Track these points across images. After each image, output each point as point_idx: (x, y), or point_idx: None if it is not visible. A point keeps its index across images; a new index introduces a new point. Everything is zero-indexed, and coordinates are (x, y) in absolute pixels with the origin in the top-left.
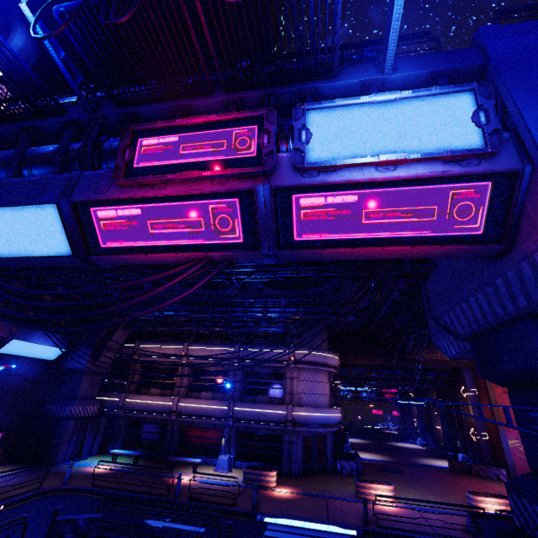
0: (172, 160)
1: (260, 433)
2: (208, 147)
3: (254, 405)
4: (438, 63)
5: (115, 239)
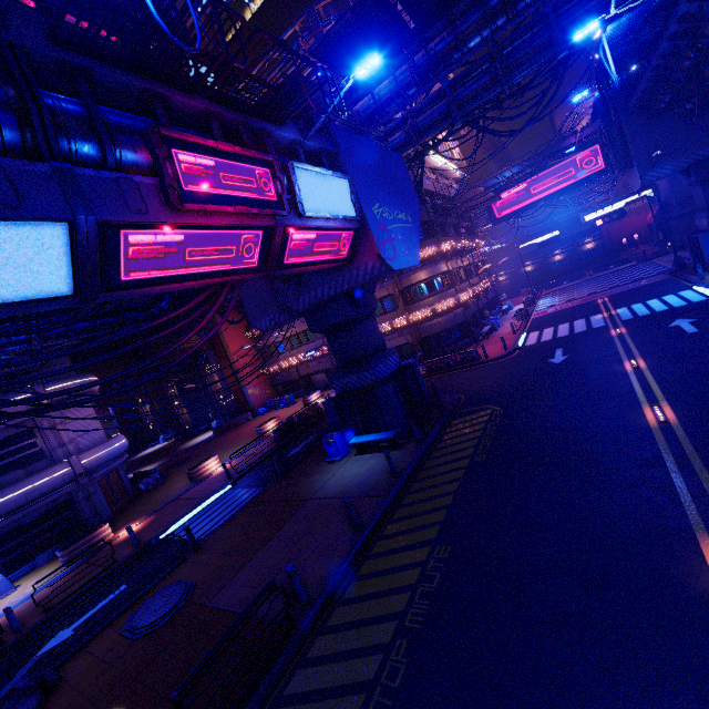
0: (220, 189)
1: (31, 519)
2: (244, 182)
3: (9, 490)
4: (323, 142)
5: (144, 268)
